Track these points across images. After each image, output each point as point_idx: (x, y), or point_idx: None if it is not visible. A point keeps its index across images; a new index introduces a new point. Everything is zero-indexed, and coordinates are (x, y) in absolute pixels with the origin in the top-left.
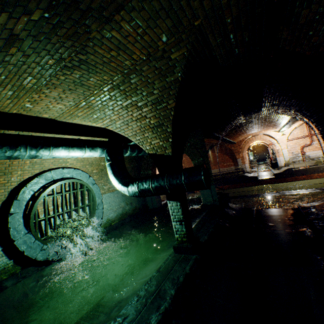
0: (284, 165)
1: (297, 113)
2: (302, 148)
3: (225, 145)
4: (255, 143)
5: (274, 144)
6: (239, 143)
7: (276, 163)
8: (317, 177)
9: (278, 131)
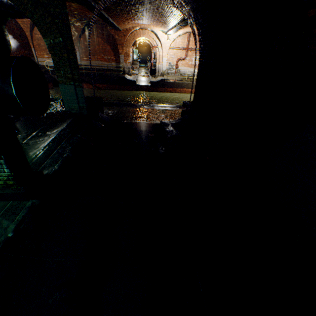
0: (160, 74)
1: (192, 14)
2: (178, 61)
3: (108, 29)
4: (142, 39)
5: (158, 48)
6: (125, 32)
7: (155, 70)
8: (179, 92)
9: (165, 33)
